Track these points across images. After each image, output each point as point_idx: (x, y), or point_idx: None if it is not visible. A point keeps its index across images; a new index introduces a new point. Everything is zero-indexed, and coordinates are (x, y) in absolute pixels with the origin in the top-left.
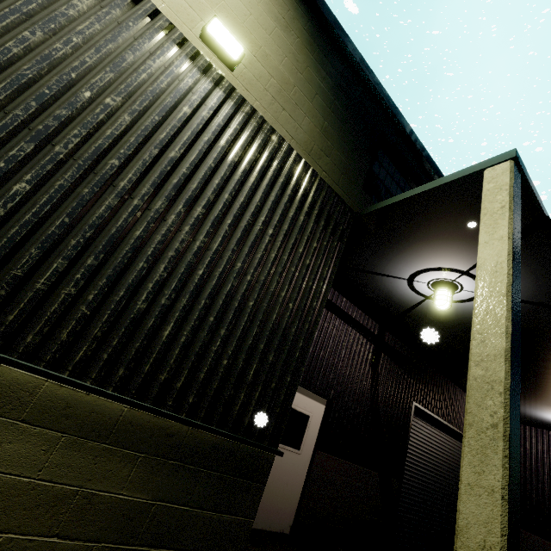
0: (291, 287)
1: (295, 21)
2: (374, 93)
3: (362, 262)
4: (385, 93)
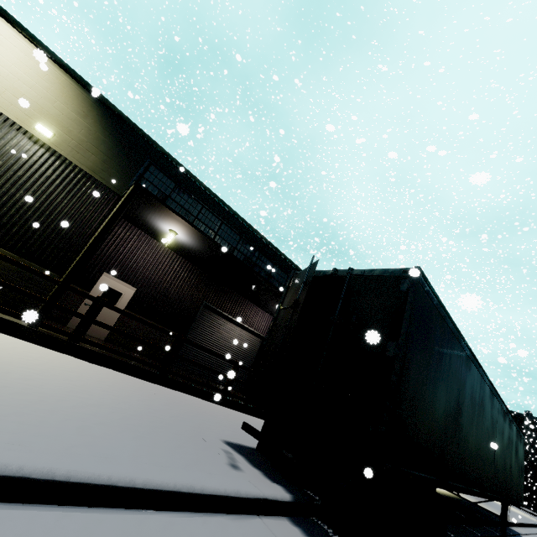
0: (75, 223)
1: (92, 112)
2: (146, 139)
3: (141, 219)
4: (152, 140)
